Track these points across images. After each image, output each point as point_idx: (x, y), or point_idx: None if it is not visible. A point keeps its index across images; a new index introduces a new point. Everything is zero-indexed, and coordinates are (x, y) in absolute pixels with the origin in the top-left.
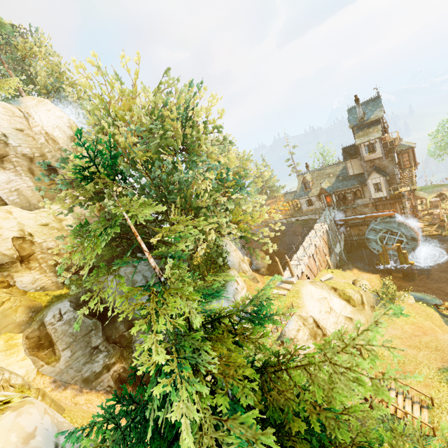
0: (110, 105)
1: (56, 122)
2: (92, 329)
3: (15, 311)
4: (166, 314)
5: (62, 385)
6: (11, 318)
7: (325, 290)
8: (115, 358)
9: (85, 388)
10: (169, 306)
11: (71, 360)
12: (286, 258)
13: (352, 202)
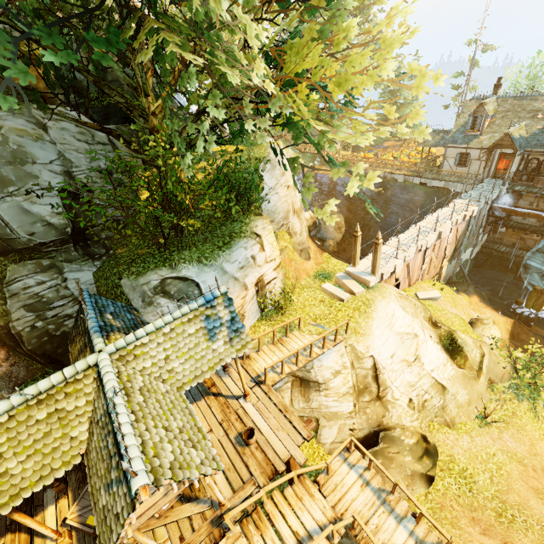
0: None
1: None
2: None
3: None
4: None
5: None
6: None
7: (419, 320)
8: None
9: None
10: None
11: None
12: (378, 237)
13: None
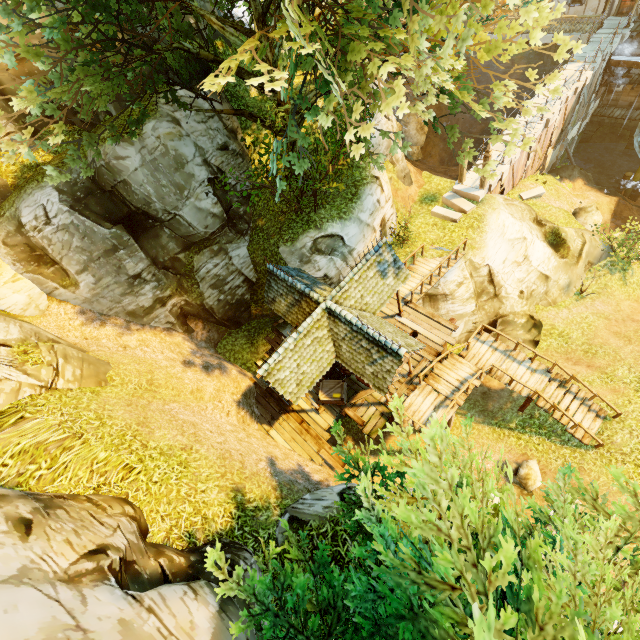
0: None
1: None
2: (119, 248)
3: None
4: None
5: (96, 319)
6: None
7: (526, 223)
8: (171, 290)
9: (134, 324)
10: None
11: (99, 289)
12: (488, 150)
13: None
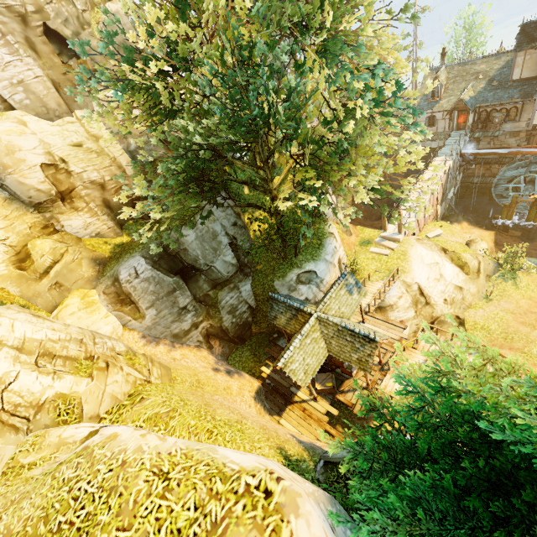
0: None
1: None
2: (177, 290)
3: (80, 265)
4: None
5: (153, 340)
6: (78, 273)
7: (436, 253)
8: (202, 317)
9: (176, 343)
10: None
11: (158, 319)
12: (399, 211)
13: (497, 127)
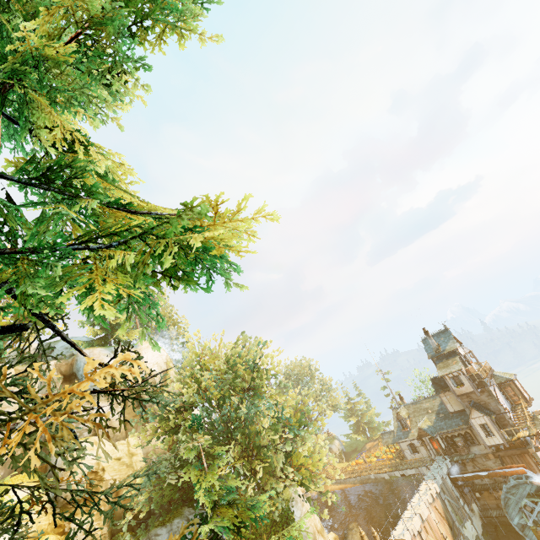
0: (201, 357)
1: (157, 359)
2: None
3: None
4: (206, 484)
5: None
6: None
7: None
8: None
9: None
10: (207, 479)
11: None
12: (372, 530)
13: (465, 450)
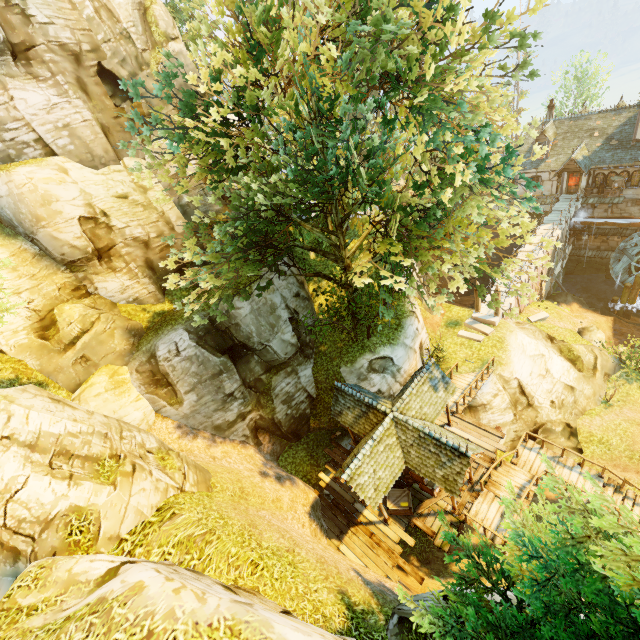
0: None
1: None
2: (223, 372)
3: (112, 336)
4: None
5: (190, 432)
6: (109, 345)
7: (540, 342)
8: (251, 406)
9: (217, 437)
10: None
11: (198, 406)
12: (497, 289)
13: (617, 193)
